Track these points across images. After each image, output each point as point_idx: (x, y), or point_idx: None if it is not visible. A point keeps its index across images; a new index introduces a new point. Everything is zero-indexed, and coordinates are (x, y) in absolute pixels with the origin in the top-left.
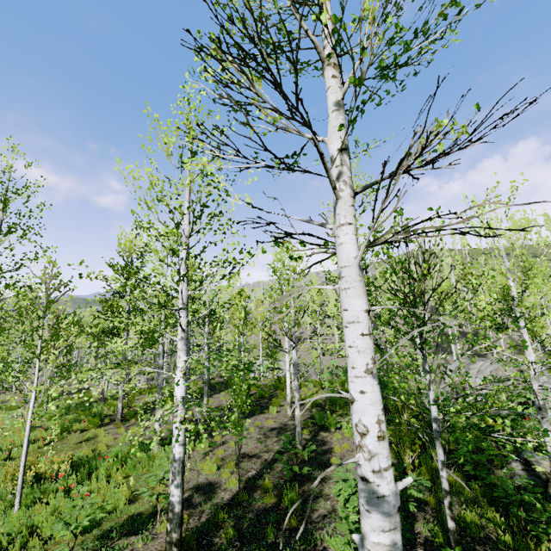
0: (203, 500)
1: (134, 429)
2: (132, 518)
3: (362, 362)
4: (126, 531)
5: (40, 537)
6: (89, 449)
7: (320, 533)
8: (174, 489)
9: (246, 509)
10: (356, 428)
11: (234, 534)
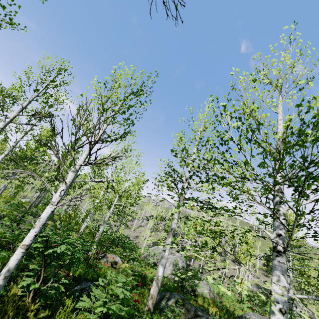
0: None
1: None
2: None
3: None
4: None
5: None
6: None
7: None
8: None
9: None
10: None
11: None
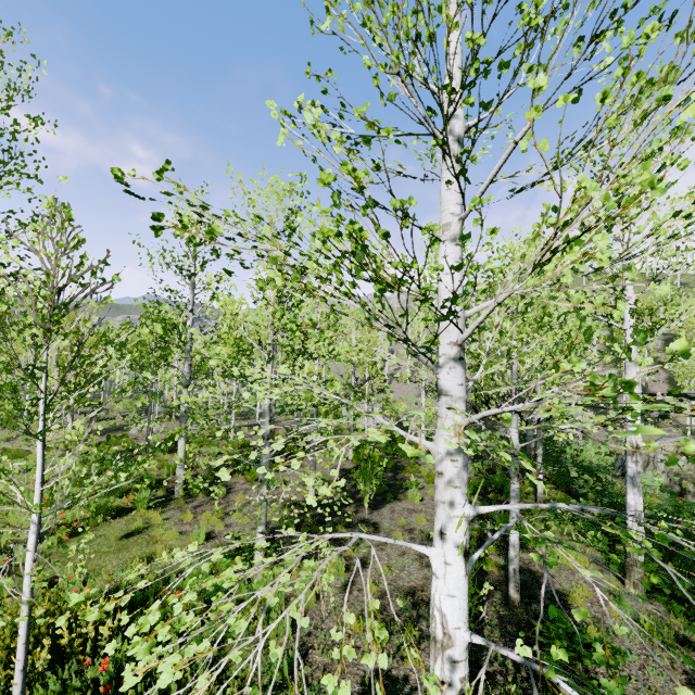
0: None
1: (208, 516)
2: None
3: None
4: None
5: None
6: (141, 556)
7: None
8: None
9: None
10: None
11: None
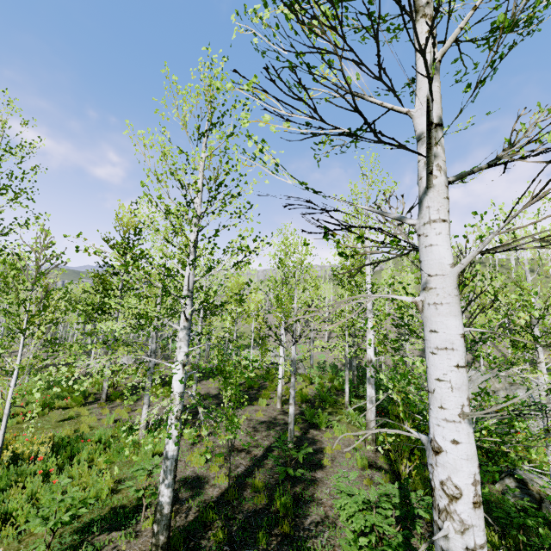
0: (190, 496)
1: (119, 411)
2: (114, 511)
3: (455, 403)
4: (108, 526)
5: (13, 527)
6: (70, 429)
7: (314, 542)
8: (164, 489)
9: (236, 509)
10: (443, 487)
11: (224, 537)
